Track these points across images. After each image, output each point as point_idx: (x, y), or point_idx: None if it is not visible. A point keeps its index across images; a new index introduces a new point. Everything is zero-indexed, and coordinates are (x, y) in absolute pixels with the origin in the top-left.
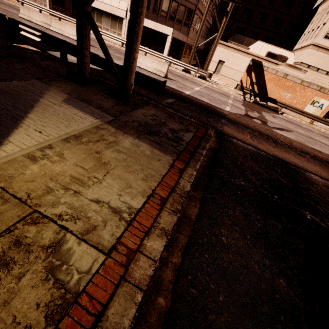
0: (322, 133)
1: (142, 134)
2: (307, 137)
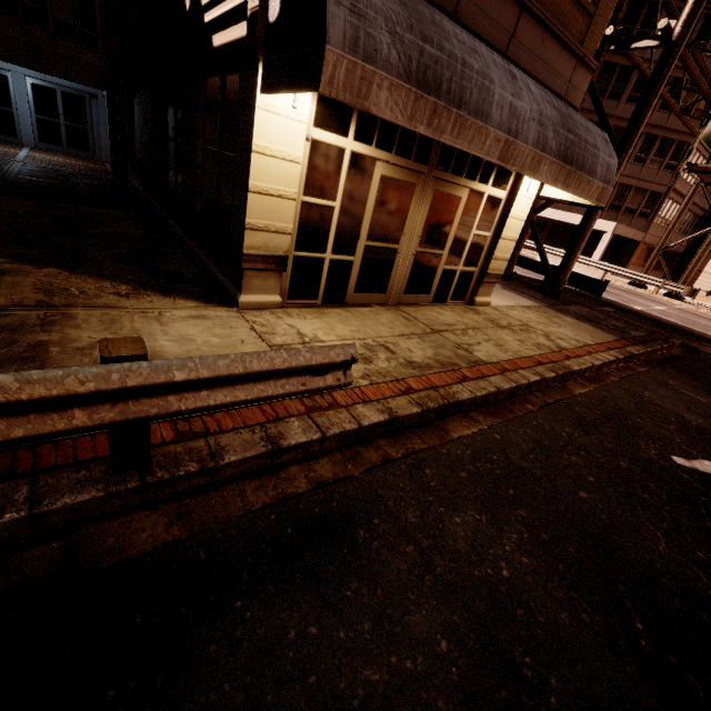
0: None
1: (580, 319)
2: None
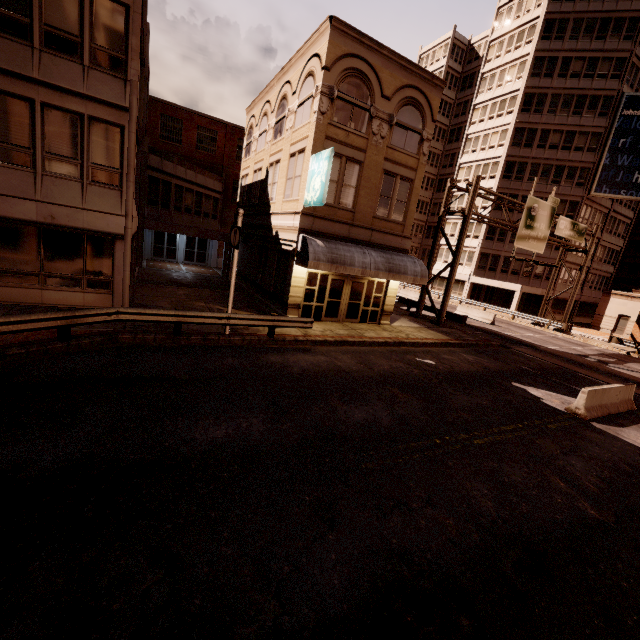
0: None
1: (440, 332)
2: None
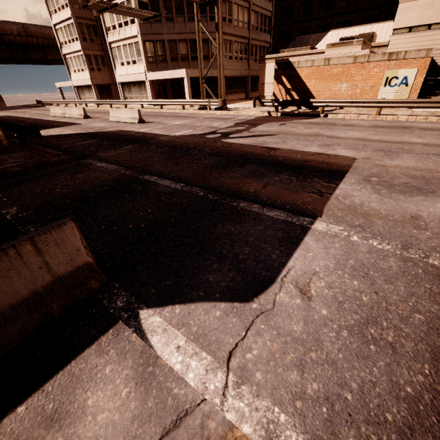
0: (386, 123)
1: None
2: (300, 136)
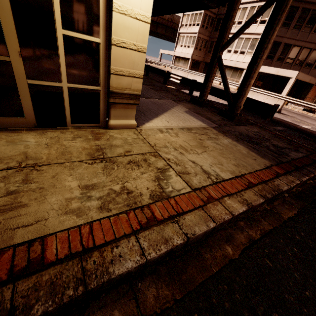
0: None
1: (241, 140)
2: None
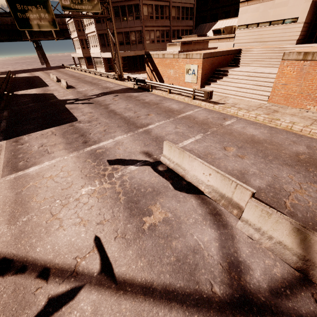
0: (158, 100)
1: None
2: (97, 105)
